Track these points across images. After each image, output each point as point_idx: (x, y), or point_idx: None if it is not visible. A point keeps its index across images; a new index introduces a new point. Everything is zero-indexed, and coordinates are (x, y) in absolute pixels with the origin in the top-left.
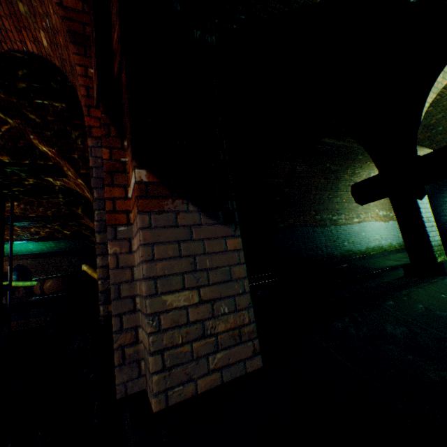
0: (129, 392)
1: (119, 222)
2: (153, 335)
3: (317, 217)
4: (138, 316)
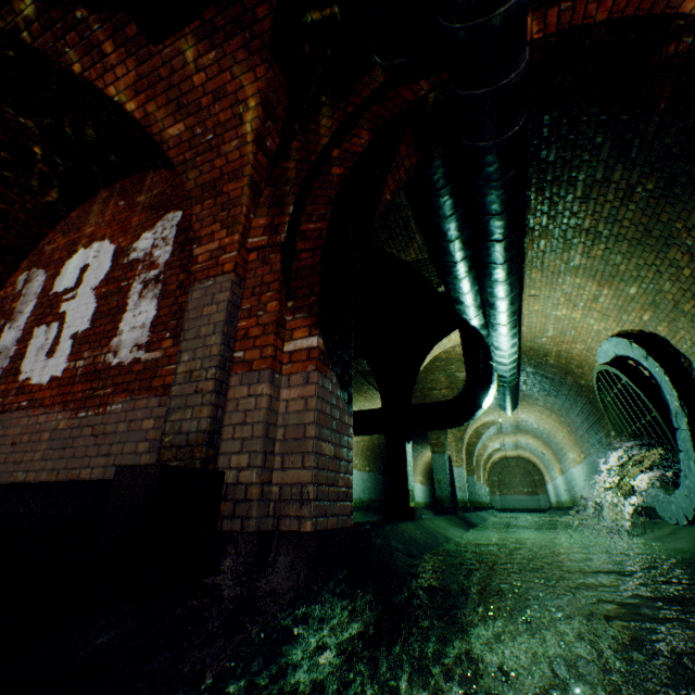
0: (261, 528)
1: (276, 369)
2: (315, 469)
3: None
4: (274, 460)
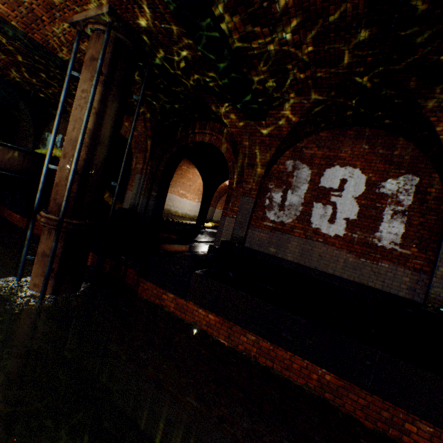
0: None
1: None
2: None
3: None
4: None
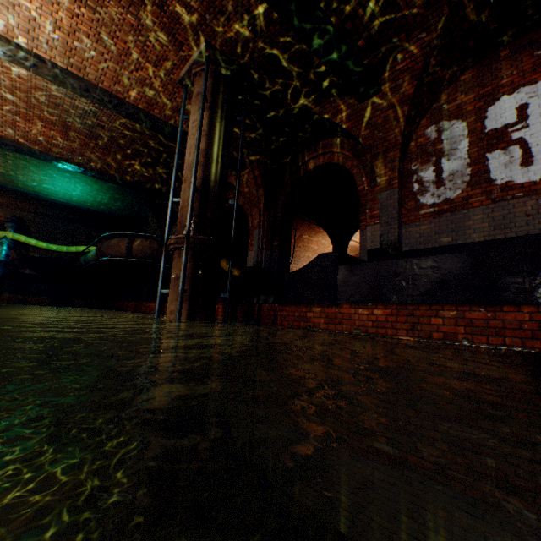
0: None
1: None
2: None
3: None
4: None
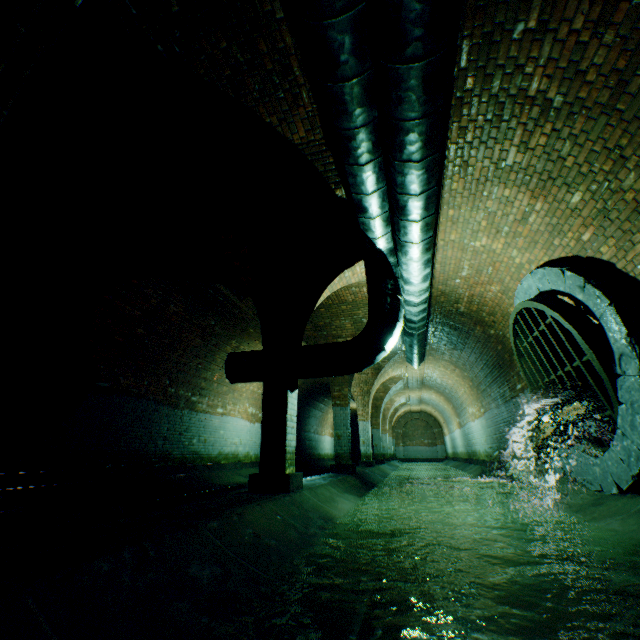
0: None
1: None
2: None
3: (171, 390)
4: None
